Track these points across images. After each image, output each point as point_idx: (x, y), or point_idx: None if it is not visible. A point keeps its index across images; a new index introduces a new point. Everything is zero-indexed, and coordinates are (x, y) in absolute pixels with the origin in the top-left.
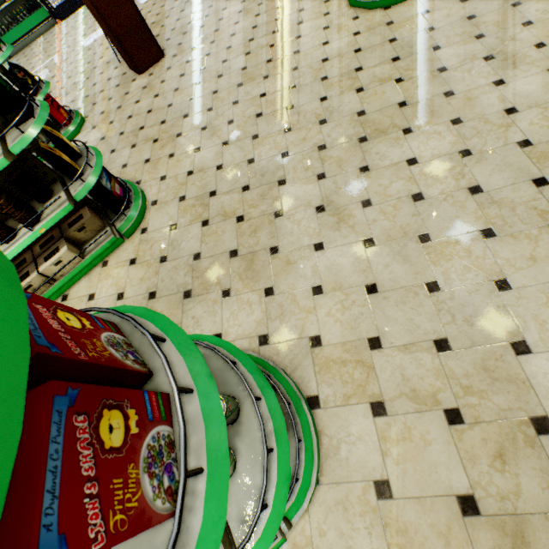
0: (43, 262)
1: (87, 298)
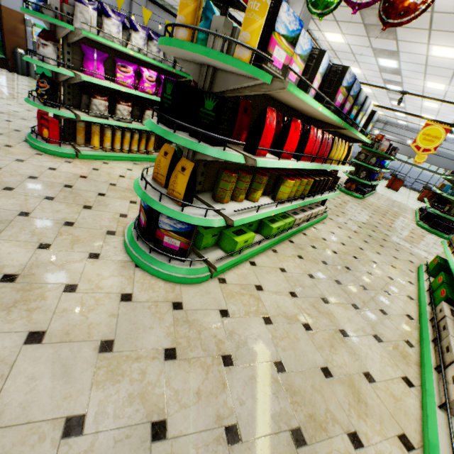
0: (316, 206)
1: (330, 232)
